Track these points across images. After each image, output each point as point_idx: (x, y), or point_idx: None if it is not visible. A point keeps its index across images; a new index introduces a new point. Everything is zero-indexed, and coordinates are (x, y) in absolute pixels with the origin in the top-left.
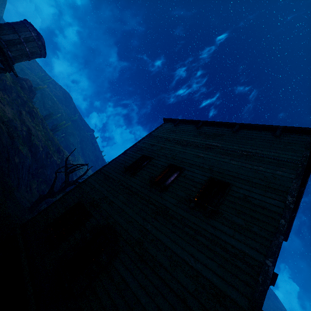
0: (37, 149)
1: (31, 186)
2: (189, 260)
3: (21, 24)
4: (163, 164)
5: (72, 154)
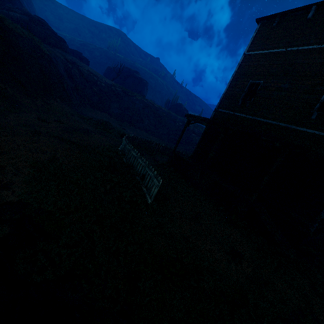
0: None
1: None
2: None
3: None
4: None
5: None
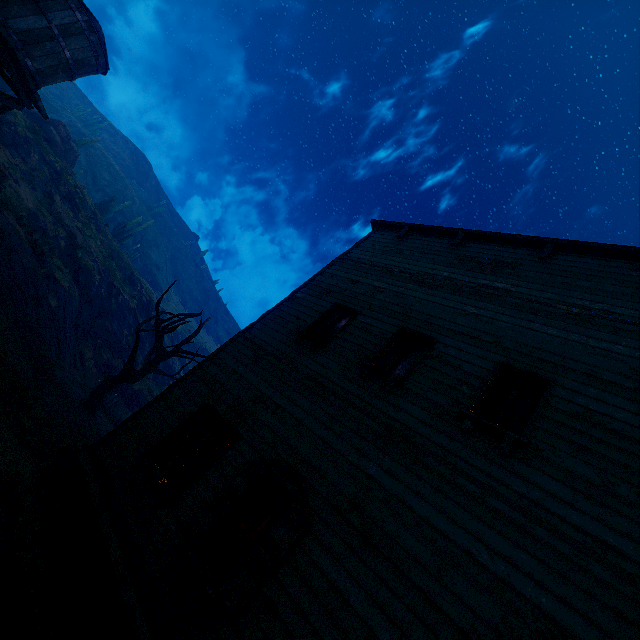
0: (90, 278)
1: (82, 355)
2: (478, 552)
3: None
4: (384, 327)
5: (157, 286)
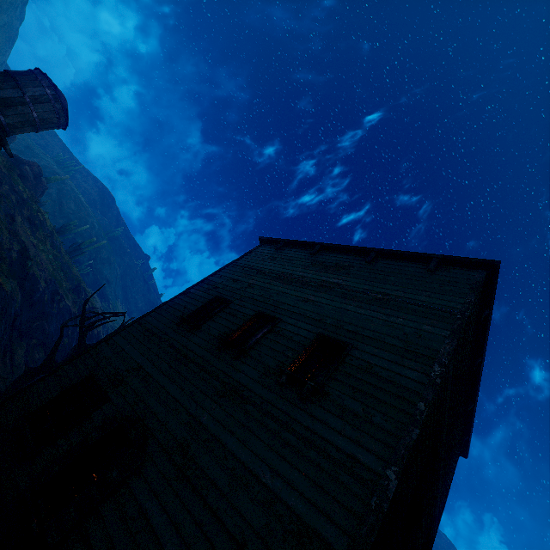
0: (36, 285)
1: (14, 352)
2: (263, 474)
3: (29, 75)
4: (246, 312)
5: (104, 297)
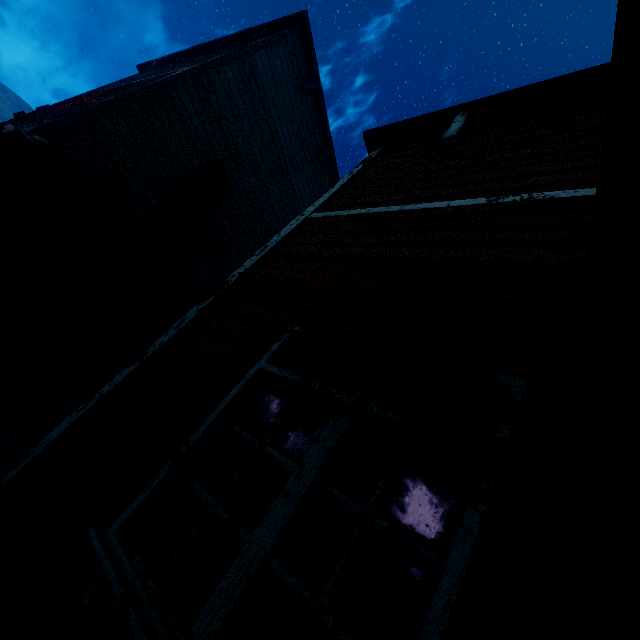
0: None
1: None
2: None
3: None
4: None
5: None
